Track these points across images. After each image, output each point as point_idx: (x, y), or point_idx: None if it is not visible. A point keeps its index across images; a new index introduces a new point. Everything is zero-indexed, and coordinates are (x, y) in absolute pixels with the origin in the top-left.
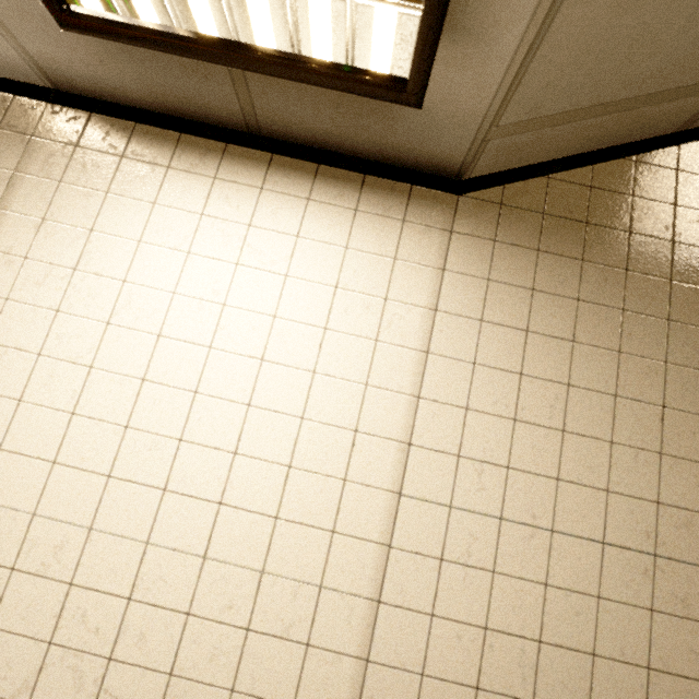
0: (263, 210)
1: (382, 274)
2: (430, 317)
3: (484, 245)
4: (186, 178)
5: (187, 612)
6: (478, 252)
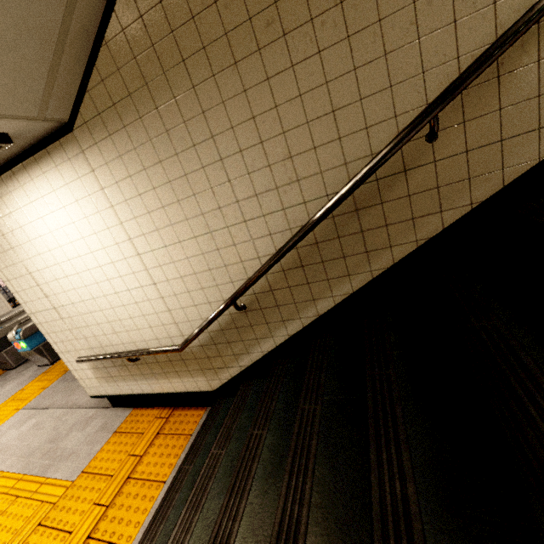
0: (40, 188)
1: (82, 187)
2: (104, 192)
3: (95, 149)
4: (17, 192)
5: (123, 305)
6: (96, 154)
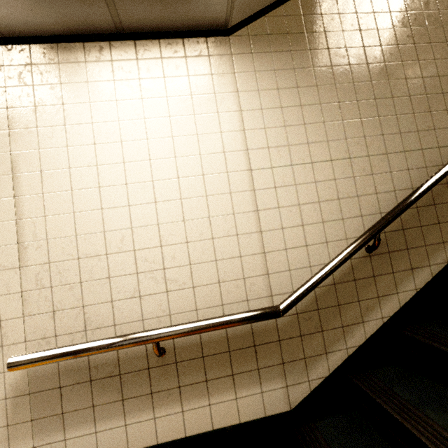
0: (142, 69)
1: (209, 83)
2: (237, 95)
3: (248, 56)
4: (97, 65)
5: (186, 242)
6: (247, 61)
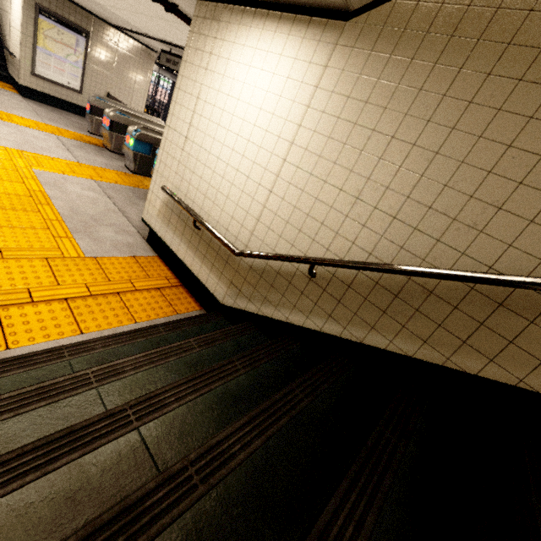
0: (273, 43)
1: (304, 71)
2: (314, 91)
3: (347, 51)
4: (254, 32)
5: (232, 184)
6: (343, 56)
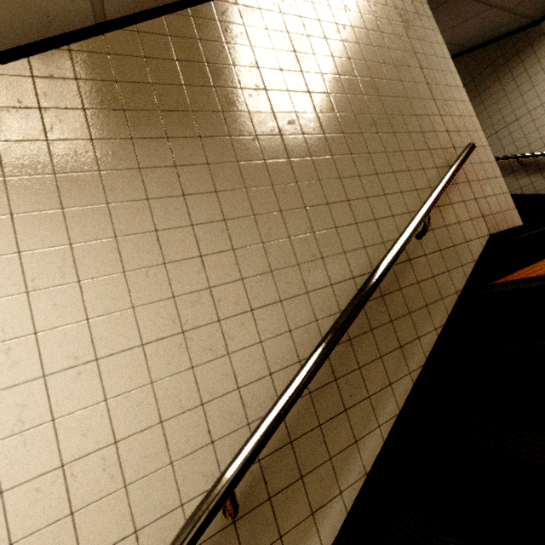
0: None
1: None
2: None
3: None
4: None
5: None
6: None
